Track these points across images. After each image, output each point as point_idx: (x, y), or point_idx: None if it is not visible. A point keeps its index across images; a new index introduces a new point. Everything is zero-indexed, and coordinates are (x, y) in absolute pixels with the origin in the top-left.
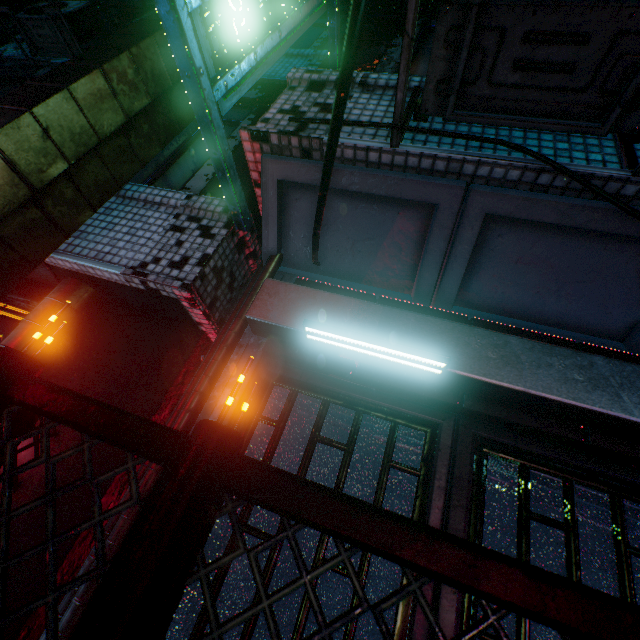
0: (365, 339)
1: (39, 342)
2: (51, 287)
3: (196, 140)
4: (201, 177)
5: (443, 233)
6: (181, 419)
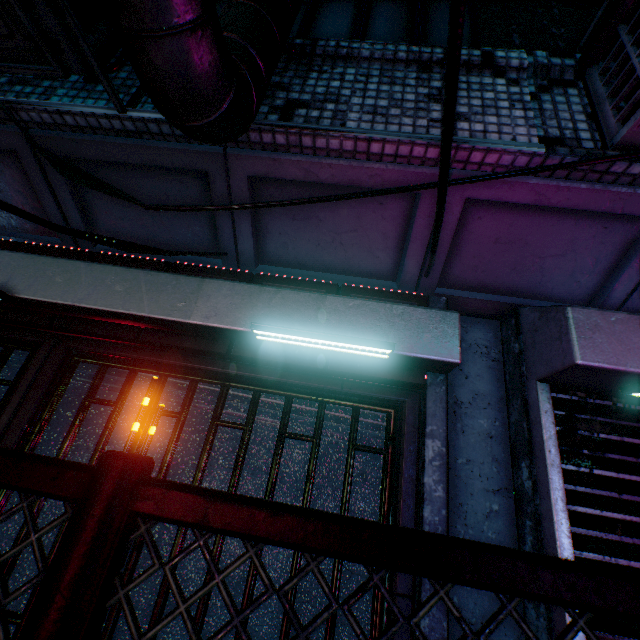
0: None
1: None
2: None
3: None
4: None
5: (38, 177)
6: None
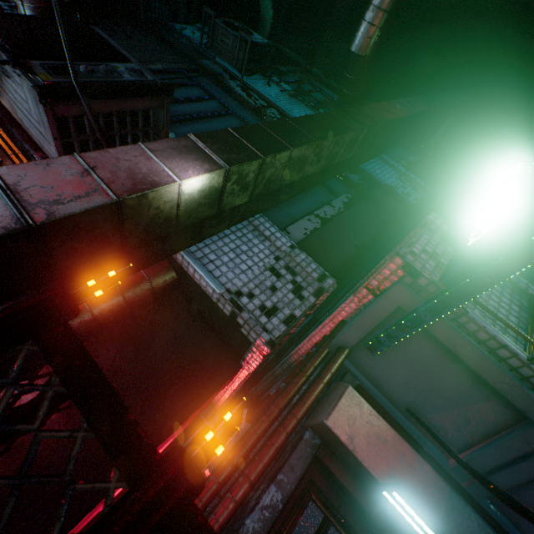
0: None
1: (112, 310)
2: None
3: None
4: (301, 228)
5: (522, 445)
6: (227, 510)
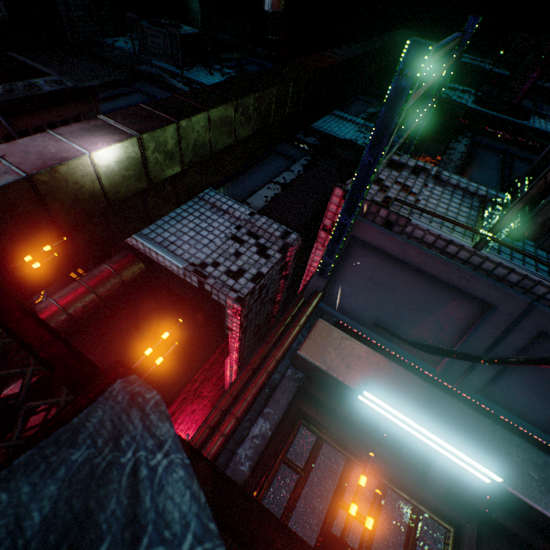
0: (424, 425)
1: (86, 306)
2: None
3: (259, 162)
4: (261, 197)
5: (492, 331)
6: (216, 443)
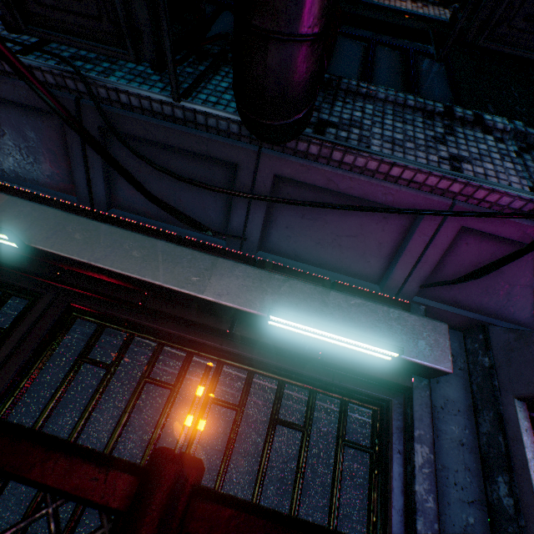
0: None
1: None
2: None
3: None
4: None
5: (75, 141)
6: None
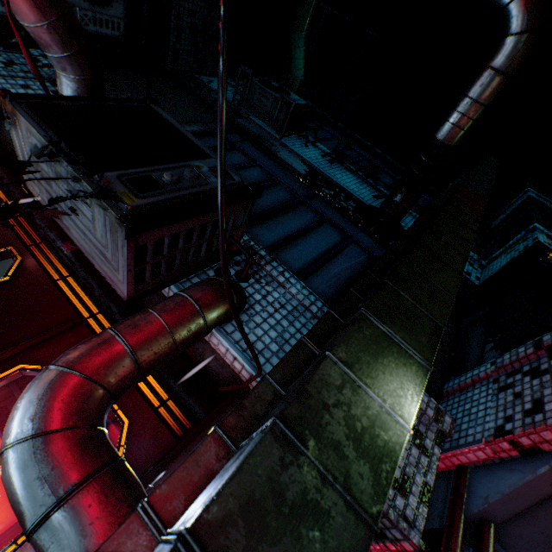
0: None
1: None
2: (194, 364)
3: None
4: None
5: None
6: None
